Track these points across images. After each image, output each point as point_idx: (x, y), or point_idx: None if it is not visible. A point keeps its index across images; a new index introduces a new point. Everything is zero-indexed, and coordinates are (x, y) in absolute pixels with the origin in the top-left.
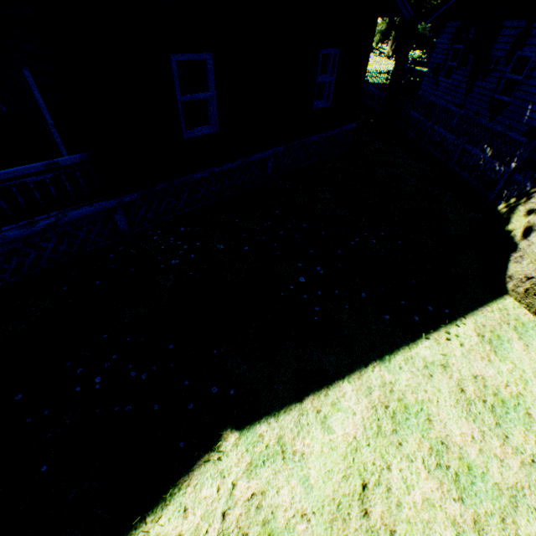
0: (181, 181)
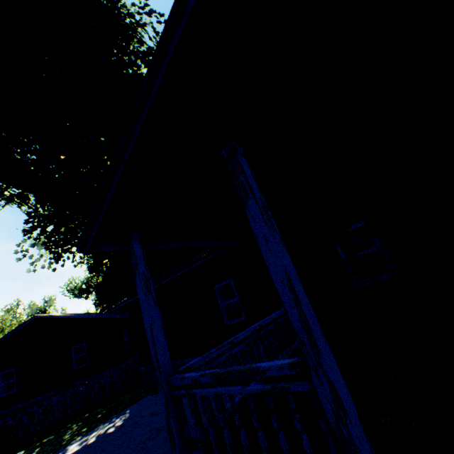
0: None
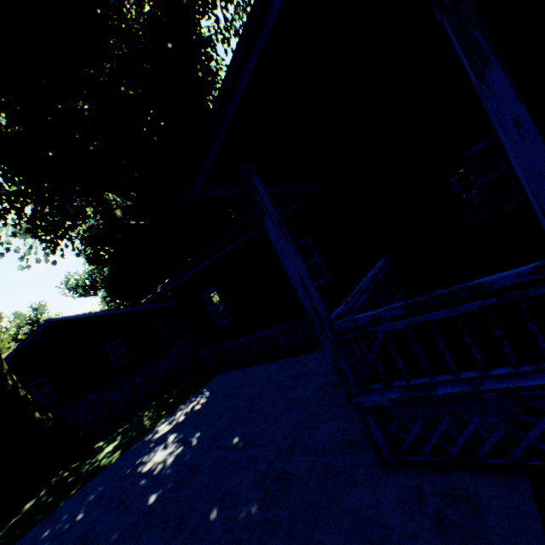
0: None
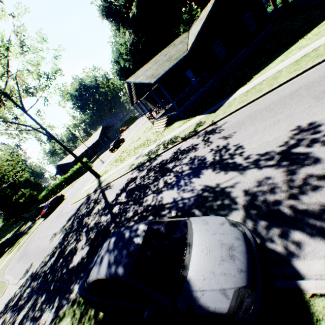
0: (223, 69)
